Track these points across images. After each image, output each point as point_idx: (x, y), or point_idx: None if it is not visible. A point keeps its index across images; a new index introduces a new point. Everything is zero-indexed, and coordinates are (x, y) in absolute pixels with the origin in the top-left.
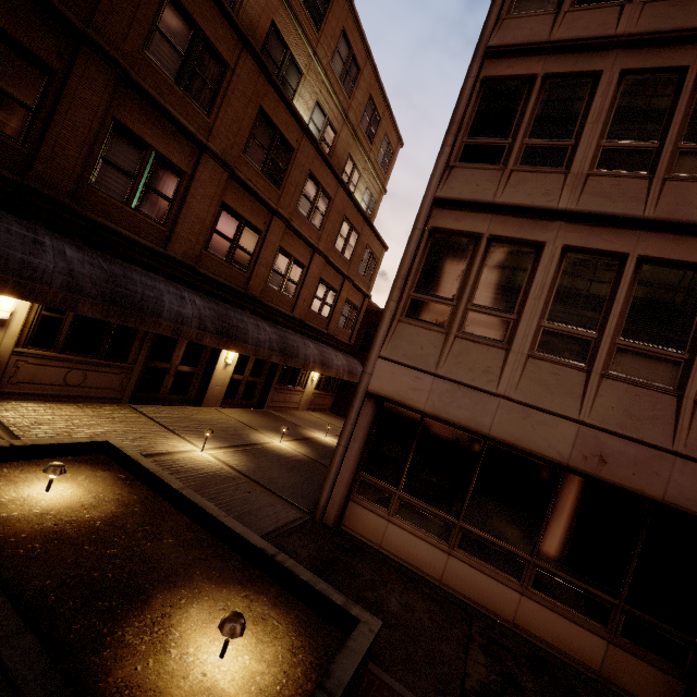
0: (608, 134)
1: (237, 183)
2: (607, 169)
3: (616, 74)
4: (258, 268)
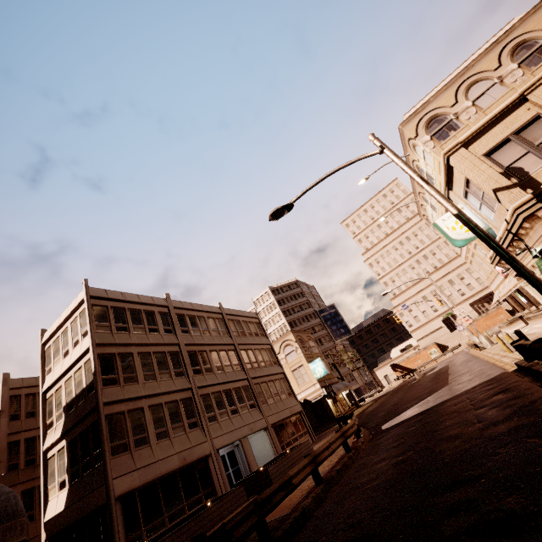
0: (143, 370)
1: None
2: (147, 380)
3: (137, 353)
4: None
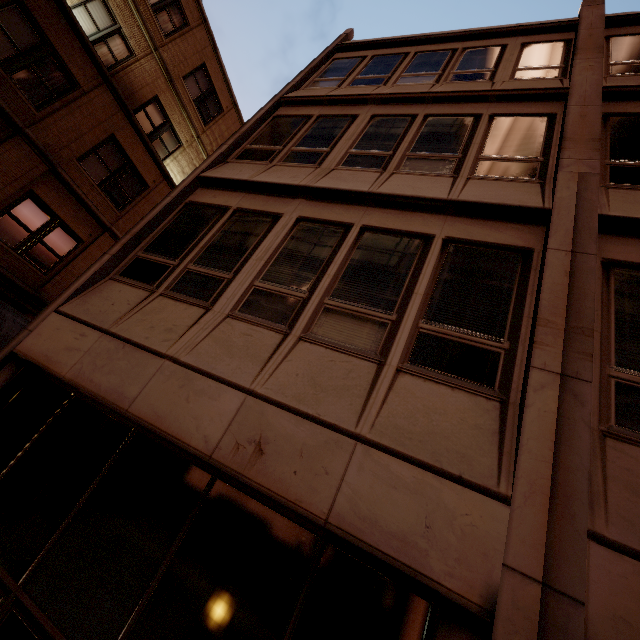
0: (355, 146)
1: (61, 183)
2: (349, 166)
3: (369, 116)
4: (66, 275)
